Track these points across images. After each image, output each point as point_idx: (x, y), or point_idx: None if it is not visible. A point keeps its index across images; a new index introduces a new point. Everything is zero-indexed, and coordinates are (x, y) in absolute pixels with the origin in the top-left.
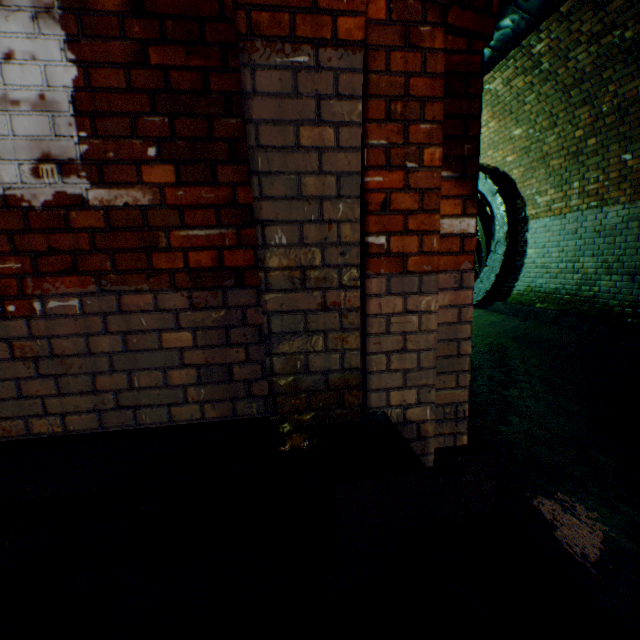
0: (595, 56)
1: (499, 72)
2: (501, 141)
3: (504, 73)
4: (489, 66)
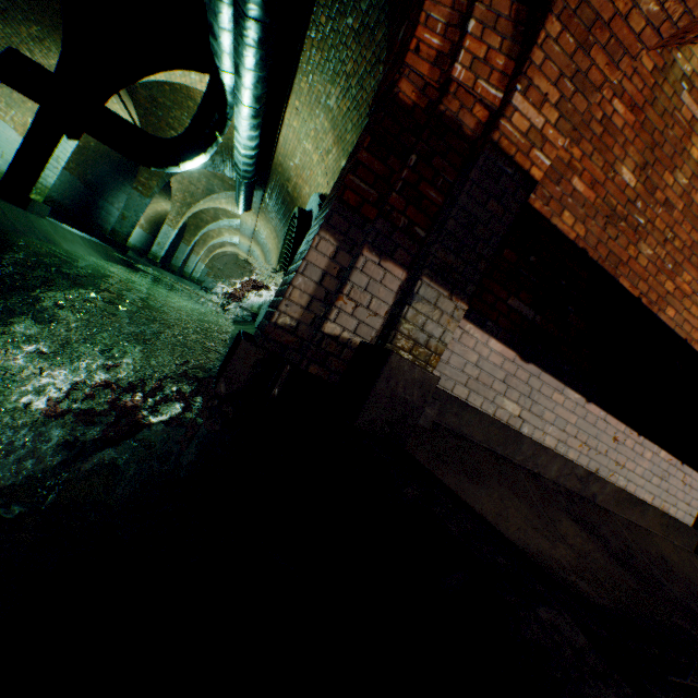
0: (374, 90)
1: (333, 87)
2: (337, 172)
3: (336, 89)
4: (254, 4)
